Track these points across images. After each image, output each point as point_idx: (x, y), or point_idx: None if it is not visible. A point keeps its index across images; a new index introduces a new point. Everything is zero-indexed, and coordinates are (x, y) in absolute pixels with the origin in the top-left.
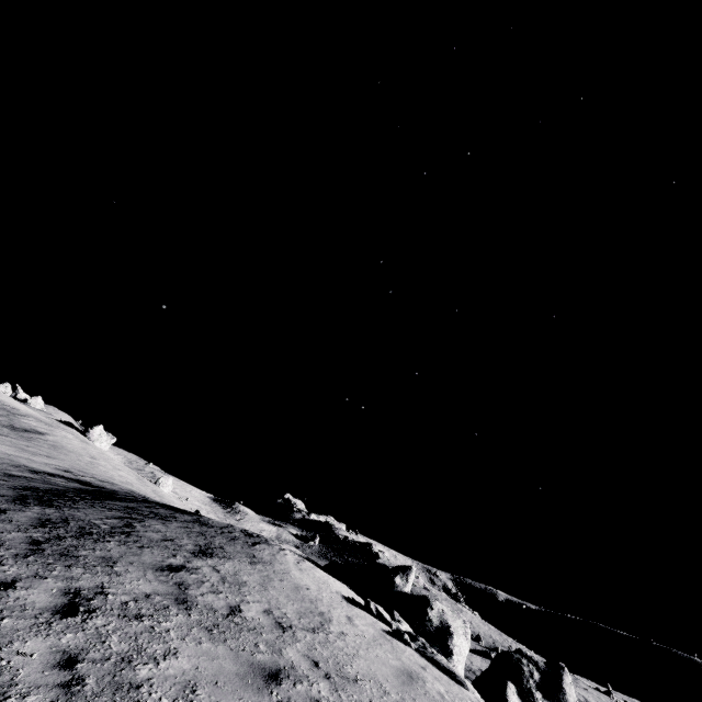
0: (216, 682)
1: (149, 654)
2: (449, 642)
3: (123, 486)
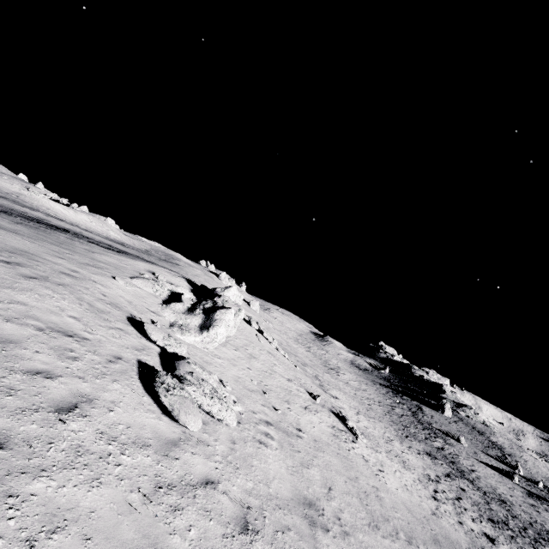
0: None
1: None
2: None
3: None
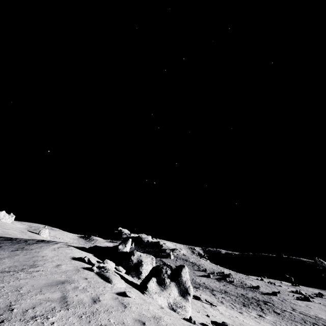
0: None
1: None
2: (140, 268)
3: None
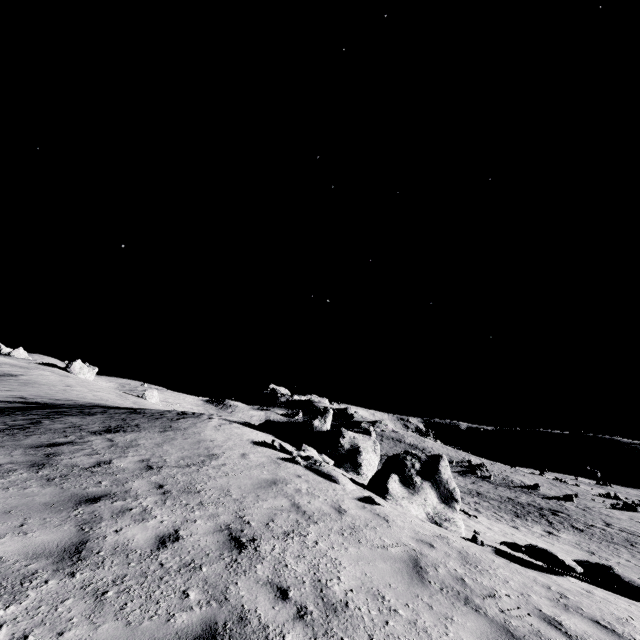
0: (9, 511)
1: None
2: (358, 458)
3: (85, 401)
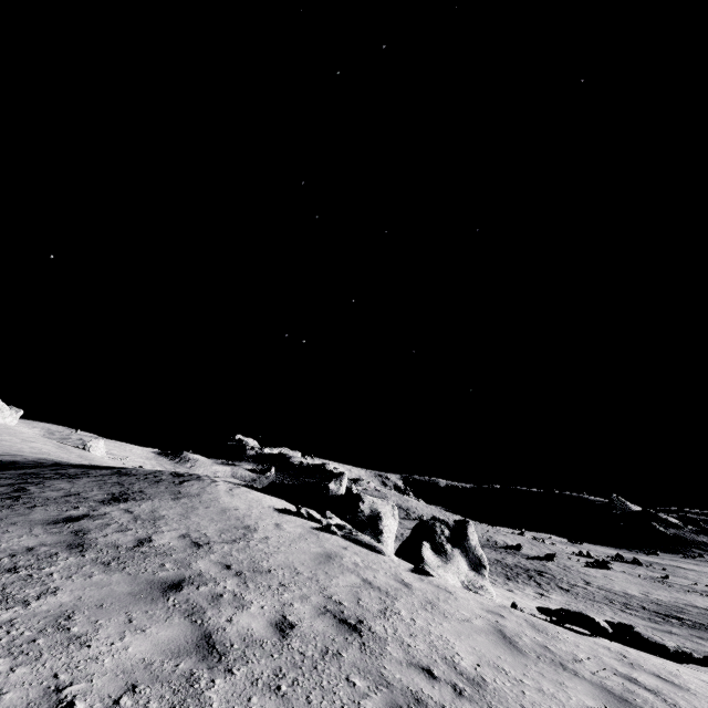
0: (101, 605)
1: (18, 599)
2: (379, 524)
3: (32, 456)
